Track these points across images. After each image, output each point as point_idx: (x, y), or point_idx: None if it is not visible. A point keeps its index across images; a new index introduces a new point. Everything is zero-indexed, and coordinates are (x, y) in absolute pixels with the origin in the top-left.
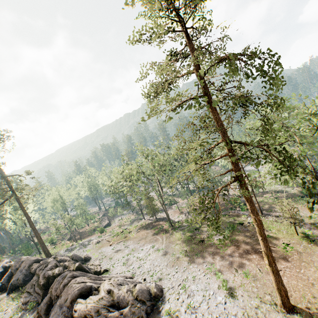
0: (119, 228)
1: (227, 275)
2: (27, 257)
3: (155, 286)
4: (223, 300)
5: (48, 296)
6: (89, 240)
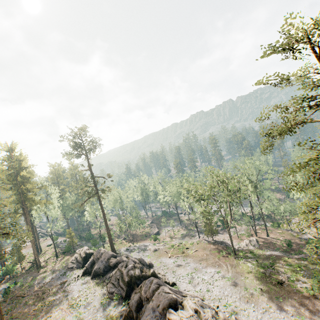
0: (171, 240)
1: None
2: (104, 250)
3: (235, 319)
4: None
5: (138, 295)
6: (144, 245)
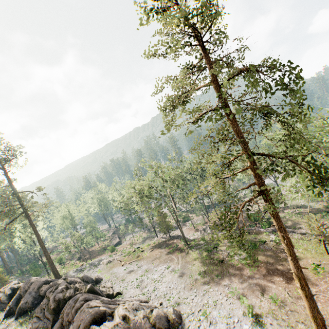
0: (130, 247)
1: (252, 300)
2: (36, 278)
3: (173, 311)
4: (250, 328)
5: (59, 321)
6: (99, 260)
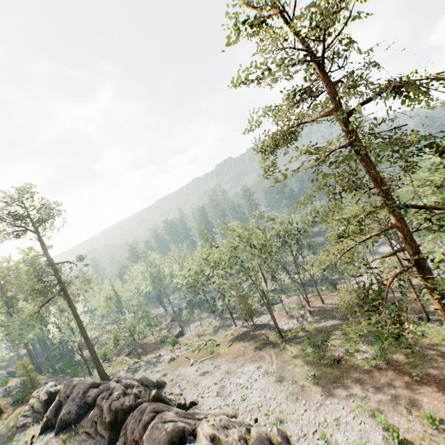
0: (198, 339)
1: (393, 418)
2: (79, 379)
3: (277, 432)
4: None
5: (121, 440)
6: (157, 356)
